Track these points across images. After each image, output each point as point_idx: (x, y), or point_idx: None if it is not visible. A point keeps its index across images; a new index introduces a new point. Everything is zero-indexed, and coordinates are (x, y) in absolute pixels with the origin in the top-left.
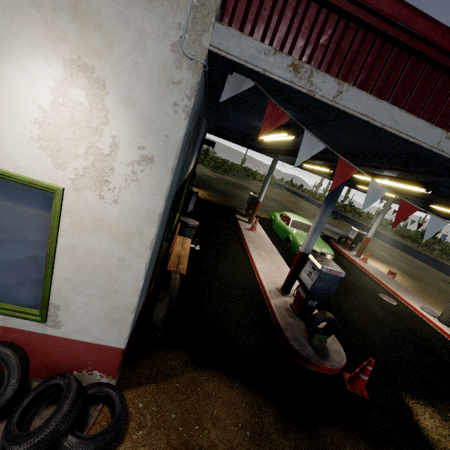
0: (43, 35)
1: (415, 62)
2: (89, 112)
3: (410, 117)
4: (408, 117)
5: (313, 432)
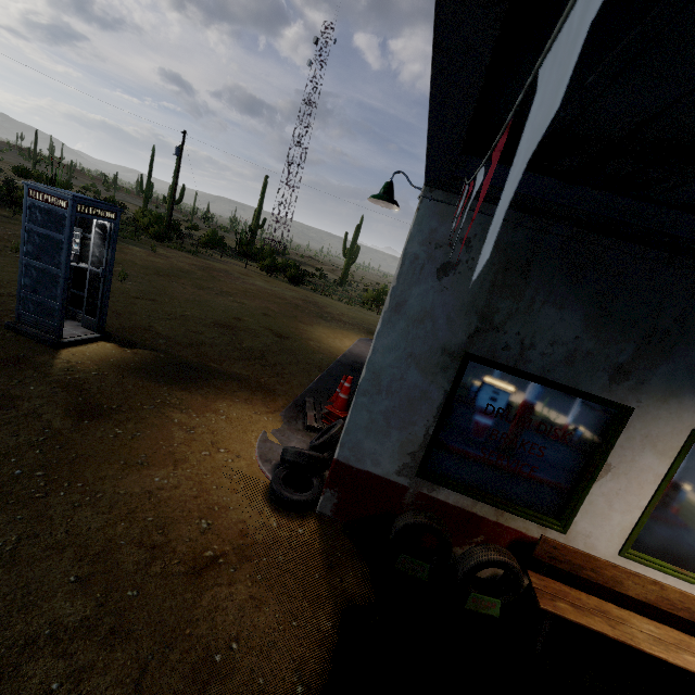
0: None
1: None
2: None
3: None
4: None
5: None
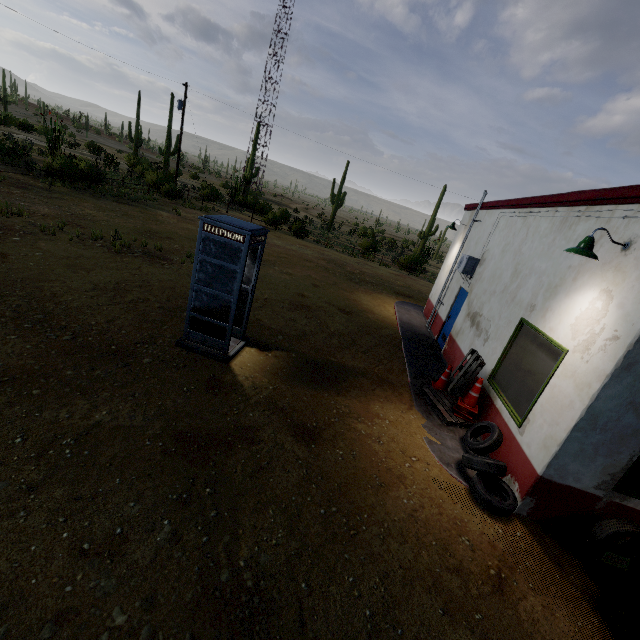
0: (598, 281)
1: None
2: (599, 312)
3: None
4: None
5: None
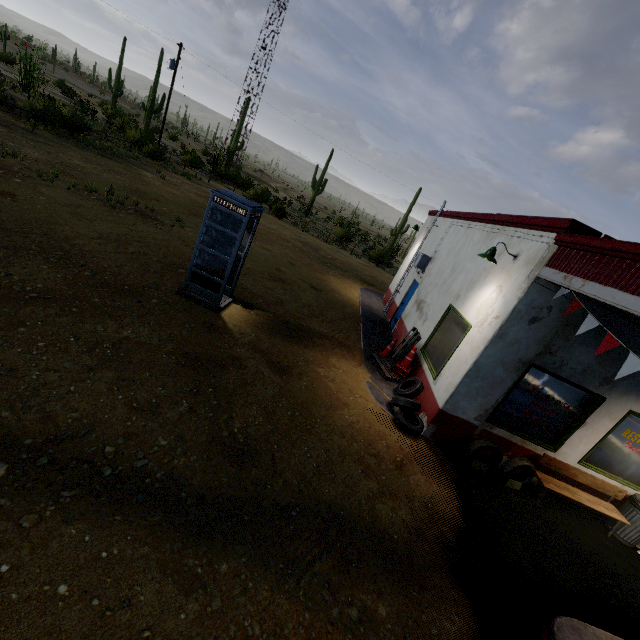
0: (497, 279)
1: (637, 265)
2: (493, 300)
3: (626, 295)
4: (624, 295)
5: (456, 579)
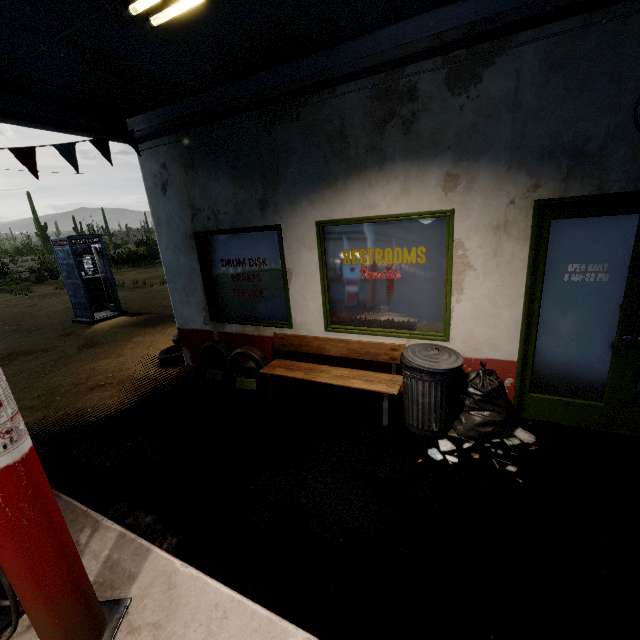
0: None
1: None
2: None
3: None
4: None
5: None
